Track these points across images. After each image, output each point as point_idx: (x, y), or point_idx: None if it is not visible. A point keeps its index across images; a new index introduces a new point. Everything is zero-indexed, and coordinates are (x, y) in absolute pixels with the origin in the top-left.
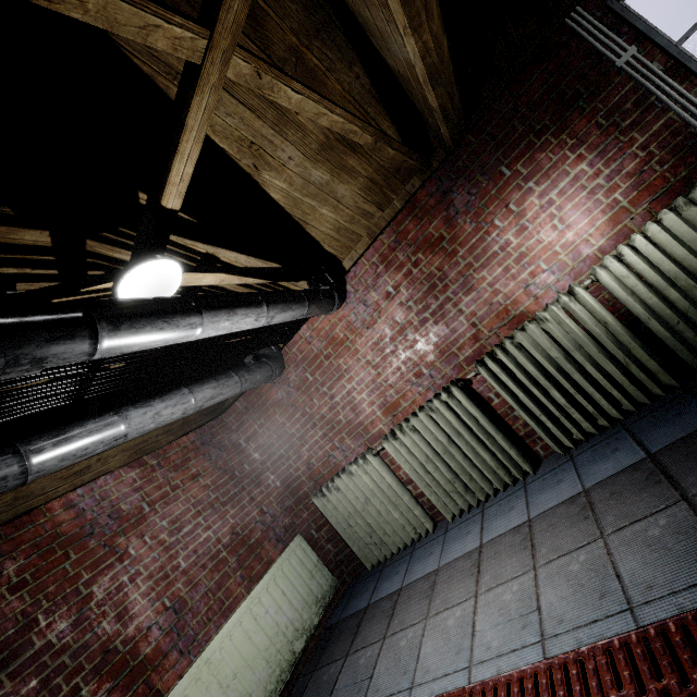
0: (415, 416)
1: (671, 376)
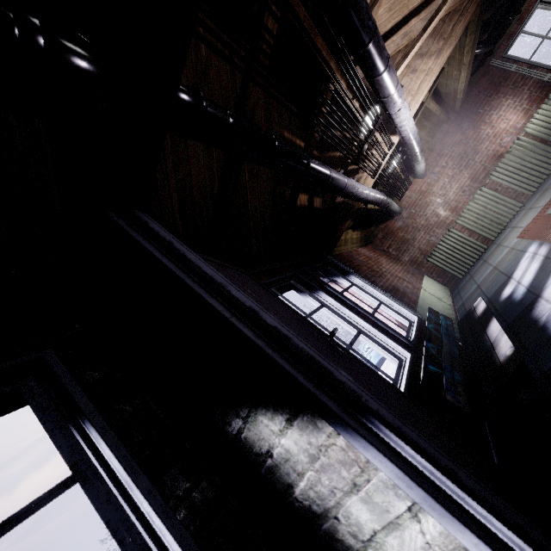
0: (467, 205)
1: None
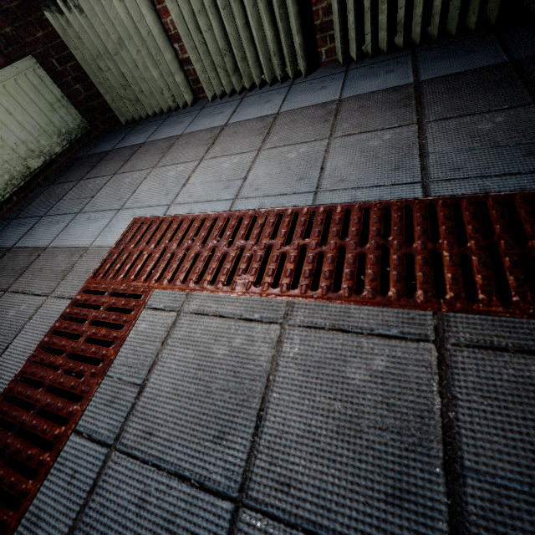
0: None
1: (501, 4)
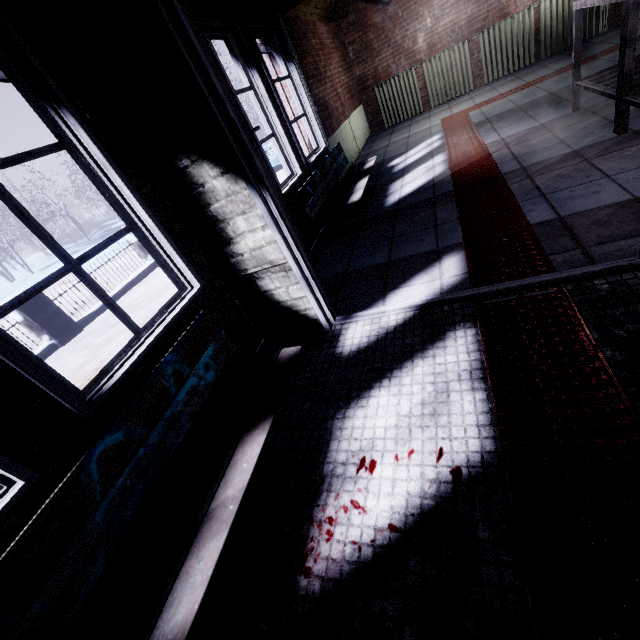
0: (443, 52)
1: (534, 58)
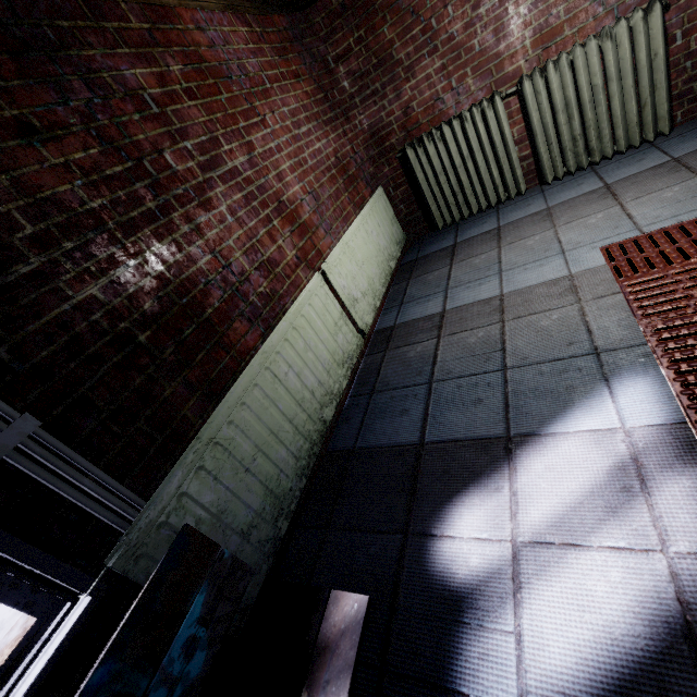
0: (582, 46)
1: None
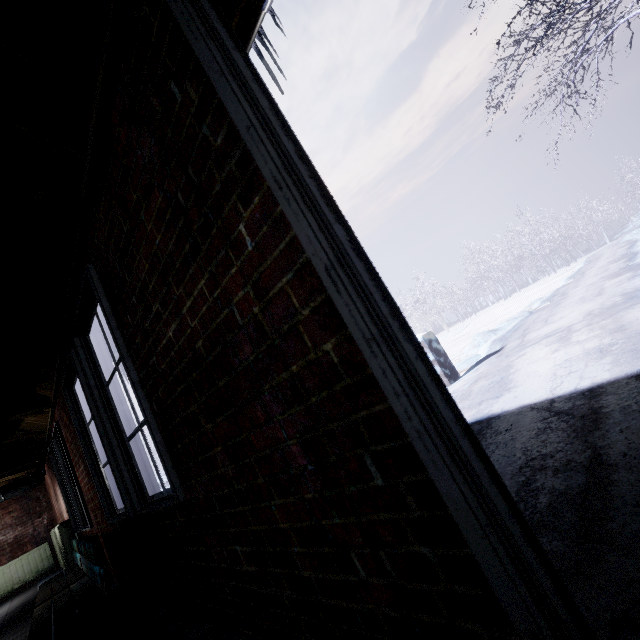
0: None
1: None
